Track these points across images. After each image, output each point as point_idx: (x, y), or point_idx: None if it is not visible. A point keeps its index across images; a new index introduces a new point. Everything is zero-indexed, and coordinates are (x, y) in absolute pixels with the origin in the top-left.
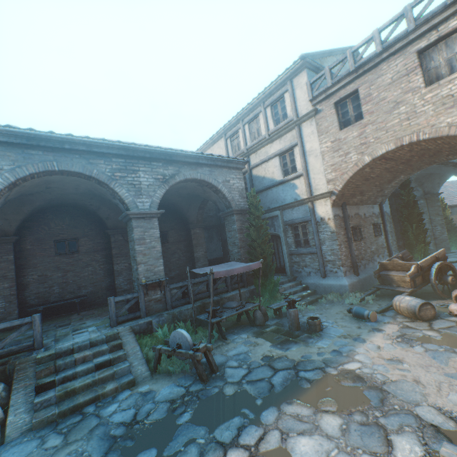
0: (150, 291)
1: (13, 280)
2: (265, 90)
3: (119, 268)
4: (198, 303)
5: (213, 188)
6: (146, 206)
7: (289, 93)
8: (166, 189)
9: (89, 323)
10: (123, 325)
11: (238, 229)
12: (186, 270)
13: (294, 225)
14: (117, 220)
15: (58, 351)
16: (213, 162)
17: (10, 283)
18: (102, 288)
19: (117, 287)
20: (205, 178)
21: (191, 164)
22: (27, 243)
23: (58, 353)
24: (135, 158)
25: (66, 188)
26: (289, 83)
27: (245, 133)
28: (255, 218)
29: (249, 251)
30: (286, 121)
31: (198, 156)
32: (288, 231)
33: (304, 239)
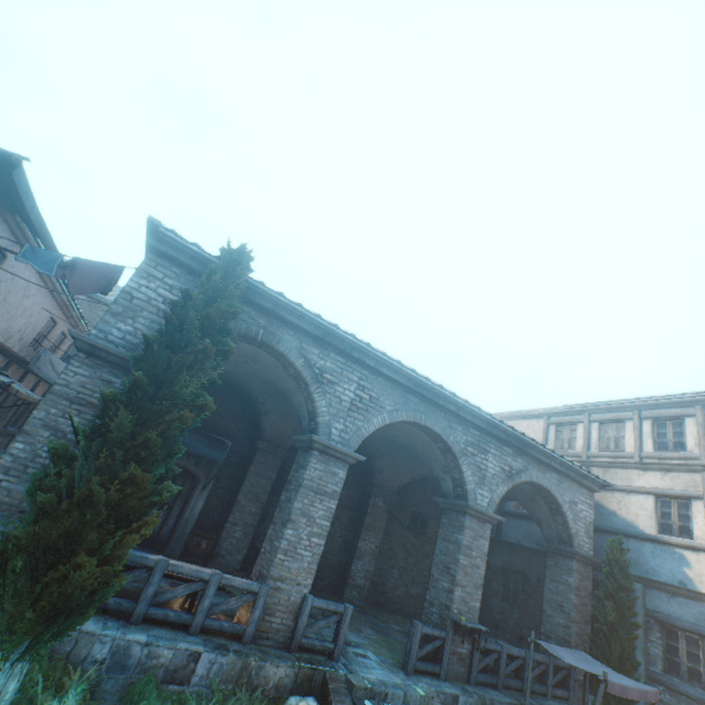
0: (456, 636)
1: (262, 505)
2: (650, 398)
3: (363, 546)
4: (509, 695)
5: (552, 504)
6: (483, 501)
7: (697, 421)
8: (508, 487)
9: (350, 634)
10: (424, 681)
11: (575, 586)
12: (530, 637)
13: (668, 625)
14: (388, 477)
15: (373, 686)
16: (565, 469)
17: (257, 507)
18: (330, 564)
19: (350, 575)
20: (550, 487)
21: (540, 462)
22: (289, 463)
23: (372, 690)
24: (489, 434)
25: (386, 430)
26: (699, 408)
27: (591, 432)
28: (619, 587)
29: (592, 638)
30: (683, 454)
31: (554, 456)
32: (653, 630)
33: (689, 665)
